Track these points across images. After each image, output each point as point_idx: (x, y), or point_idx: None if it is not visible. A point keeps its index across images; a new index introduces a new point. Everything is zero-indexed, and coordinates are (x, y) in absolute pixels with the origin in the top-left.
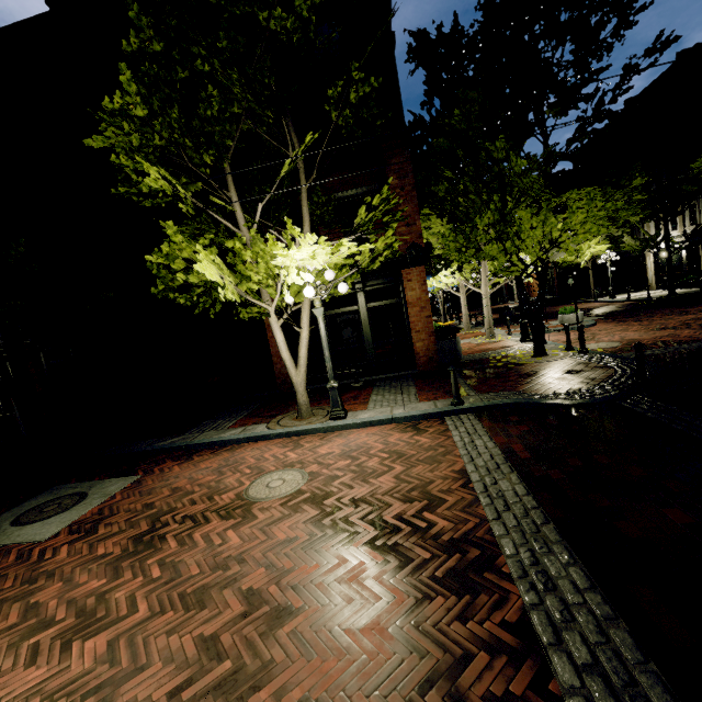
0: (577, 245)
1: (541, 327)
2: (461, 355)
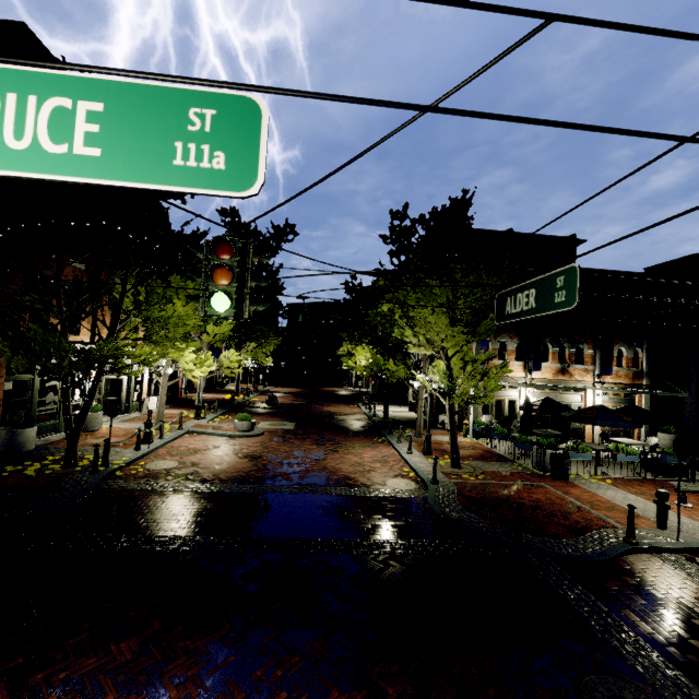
0: (126, 366)
1: (75, 437)
2: (21, 448)
